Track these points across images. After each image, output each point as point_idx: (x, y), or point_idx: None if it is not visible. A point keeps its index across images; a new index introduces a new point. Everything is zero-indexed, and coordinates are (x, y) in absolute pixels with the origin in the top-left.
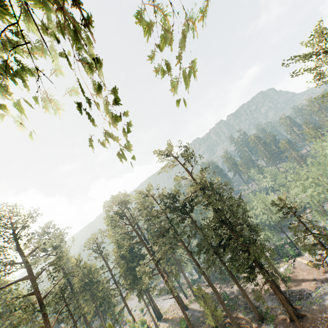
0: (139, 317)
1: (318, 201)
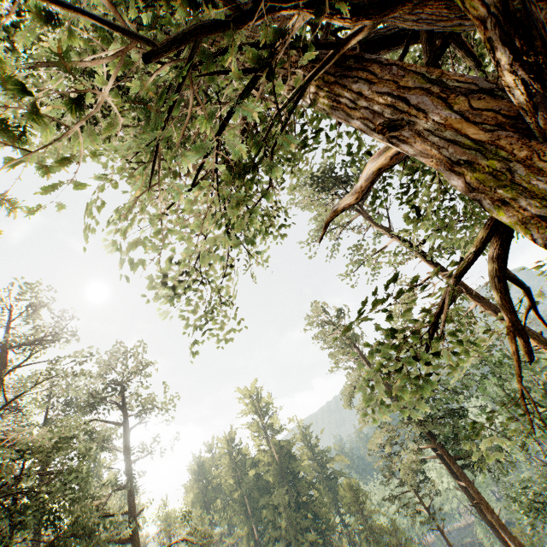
0: None
1: None
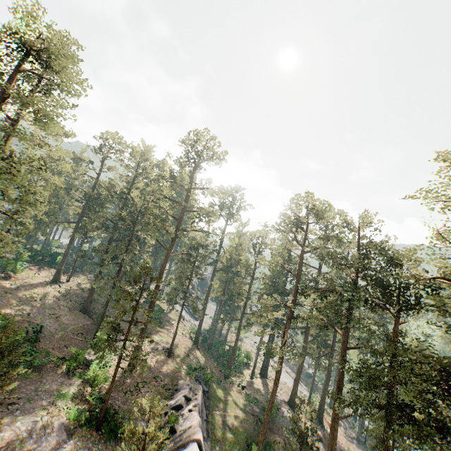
0: (252, 351)
1: None
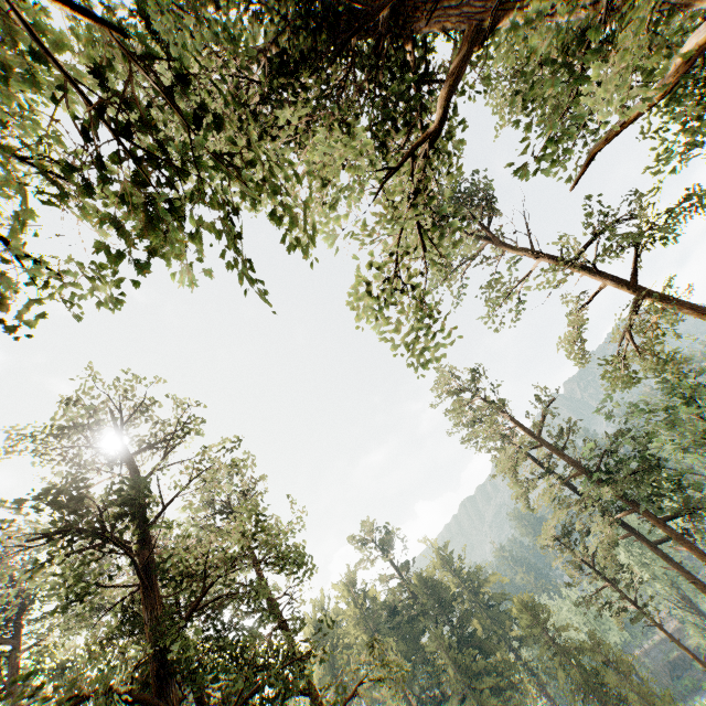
0: None
1: (680, 600)
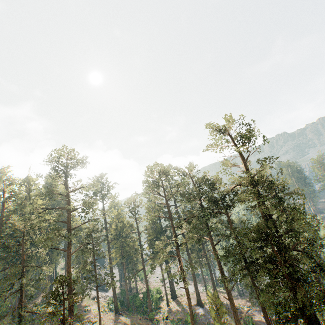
0: (158, 285)
1: None
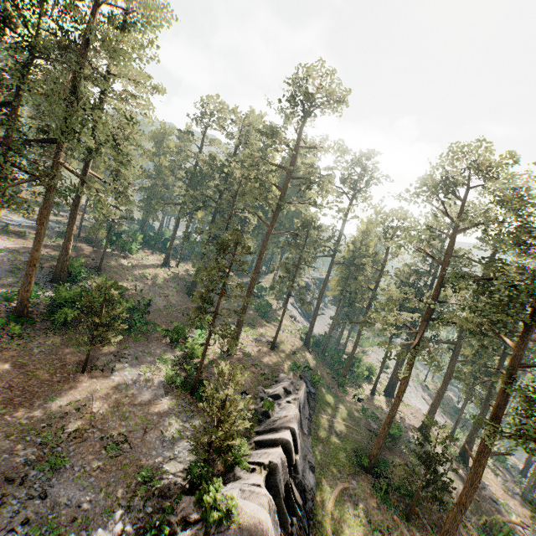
0: (377, 366)
1: None
